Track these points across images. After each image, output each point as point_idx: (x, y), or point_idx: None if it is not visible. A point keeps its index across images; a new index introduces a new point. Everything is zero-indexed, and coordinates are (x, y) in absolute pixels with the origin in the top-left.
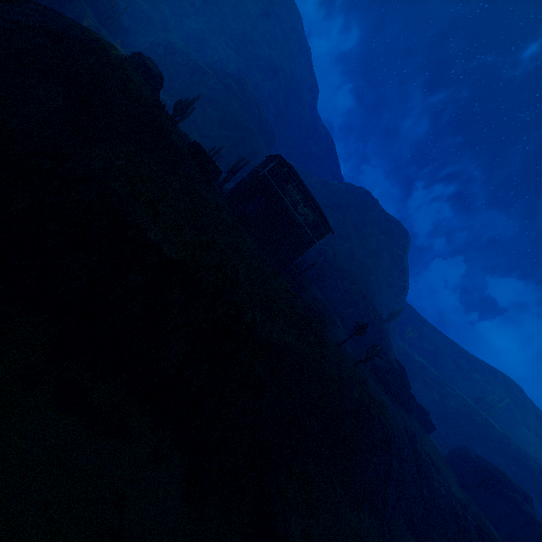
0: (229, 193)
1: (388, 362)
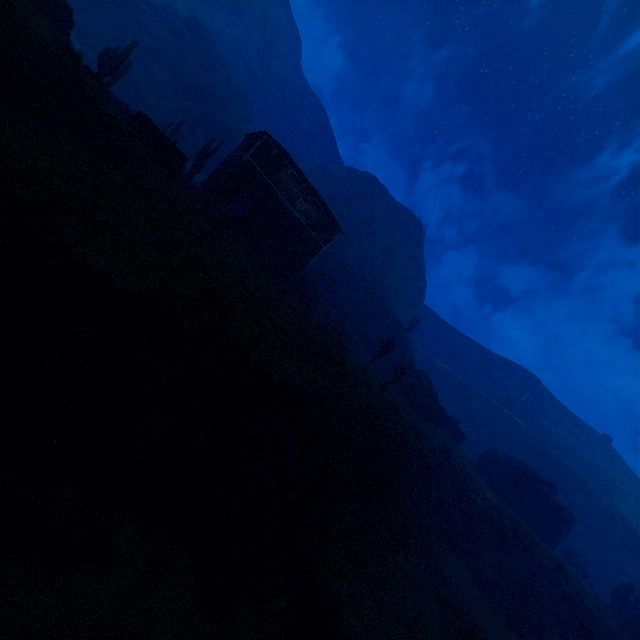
0: (202, 189)
1: (414, 376)
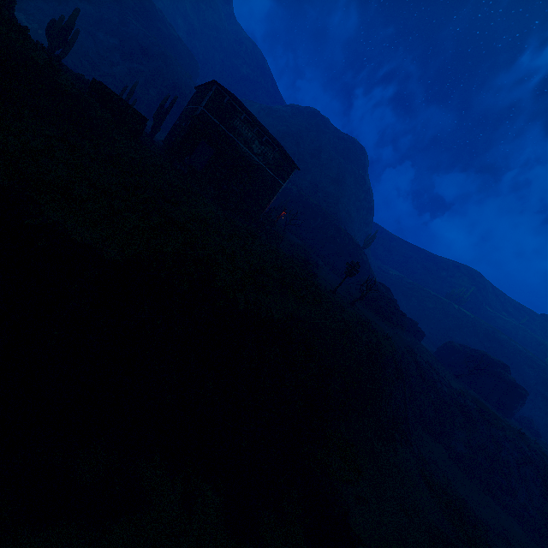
0: (164, 146)
1: (375, 288)
